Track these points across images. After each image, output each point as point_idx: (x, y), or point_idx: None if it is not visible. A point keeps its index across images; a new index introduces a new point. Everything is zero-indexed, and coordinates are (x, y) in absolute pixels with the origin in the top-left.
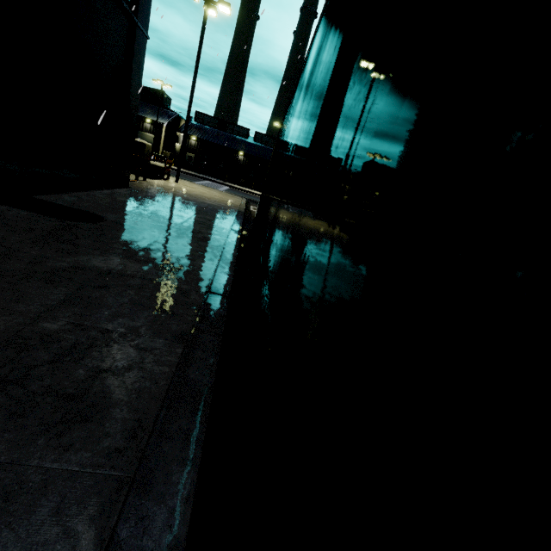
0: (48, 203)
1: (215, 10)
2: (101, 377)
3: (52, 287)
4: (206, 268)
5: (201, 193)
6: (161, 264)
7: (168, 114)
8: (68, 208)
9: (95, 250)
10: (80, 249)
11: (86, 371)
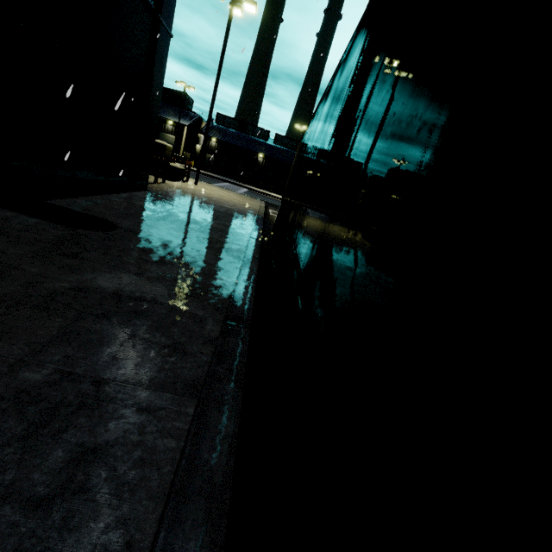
0: (60, 208)
1: (241, 10)
2: (85, 462)
3: (45, 318)
4: (224, 286)
5: (219, 196)
6: (175, 283)
7: (190, 116)
8: (80, 214)
9: (102, 265)
10: (86, 264)
11: (67, 452)
